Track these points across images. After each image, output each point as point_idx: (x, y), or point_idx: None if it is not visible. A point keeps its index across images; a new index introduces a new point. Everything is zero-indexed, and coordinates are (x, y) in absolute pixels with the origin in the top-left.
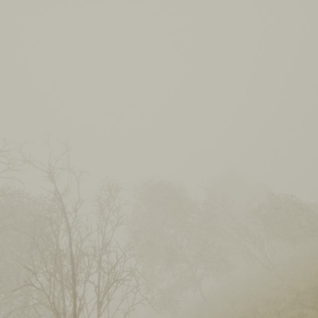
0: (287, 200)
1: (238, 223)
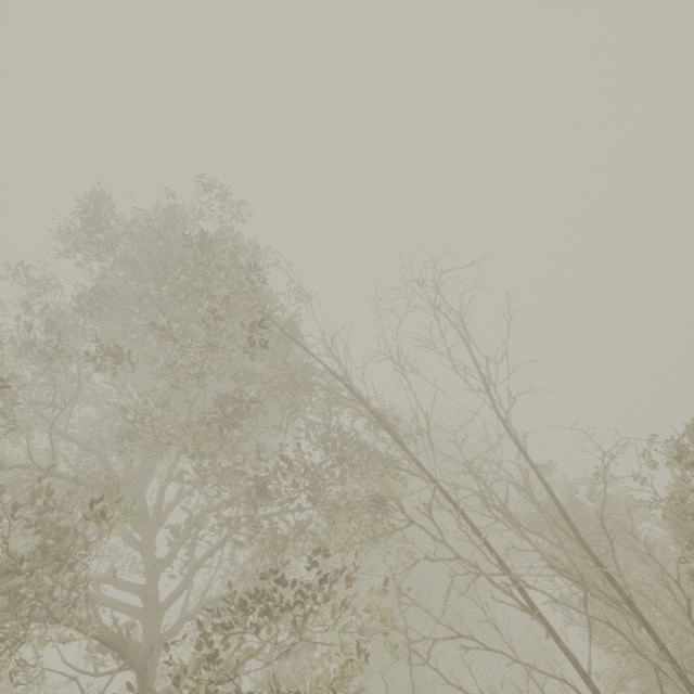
0: None
1: (550, 494)
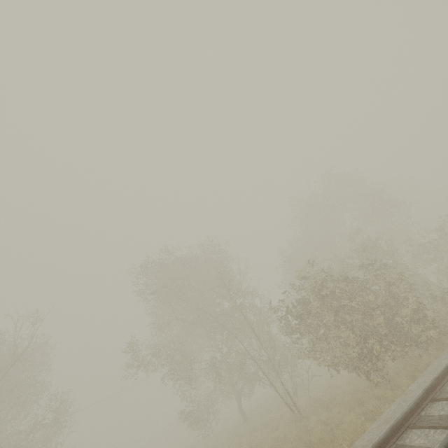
0: (336, 278)
1: (251, 328)
